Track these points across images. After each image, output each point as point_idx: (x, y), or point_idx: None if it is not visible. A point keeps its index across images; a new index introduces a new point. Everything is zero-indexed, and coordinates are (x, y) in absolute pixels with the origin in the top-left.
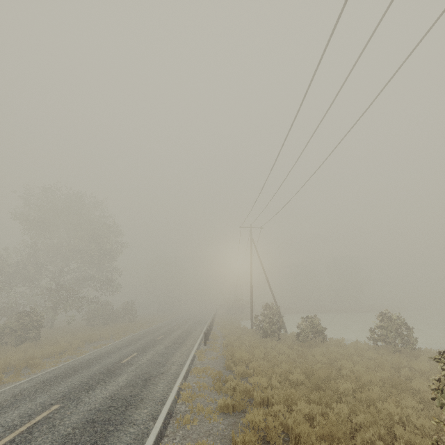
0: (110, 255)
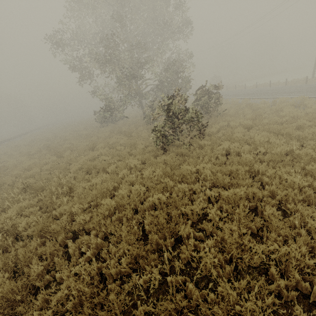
0: (192, 27)
